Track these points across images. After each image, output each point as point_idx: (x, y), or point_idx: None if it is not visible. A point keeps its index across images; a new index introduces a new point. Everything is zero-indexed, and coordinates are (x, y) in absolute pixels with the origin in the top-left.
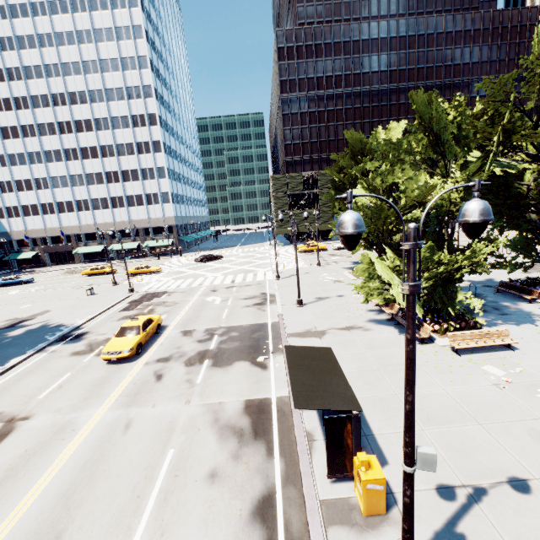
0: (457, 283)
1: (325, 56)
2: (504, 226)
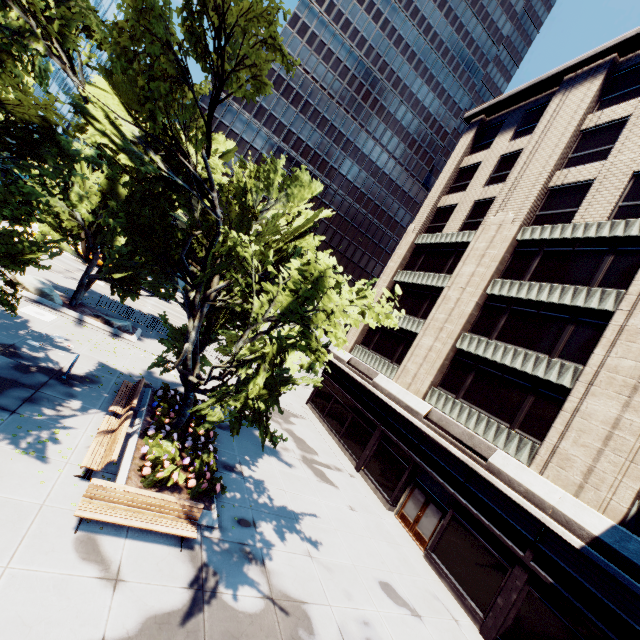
0: (120, 364)
1: (282, 95)
2: (122, 268)
